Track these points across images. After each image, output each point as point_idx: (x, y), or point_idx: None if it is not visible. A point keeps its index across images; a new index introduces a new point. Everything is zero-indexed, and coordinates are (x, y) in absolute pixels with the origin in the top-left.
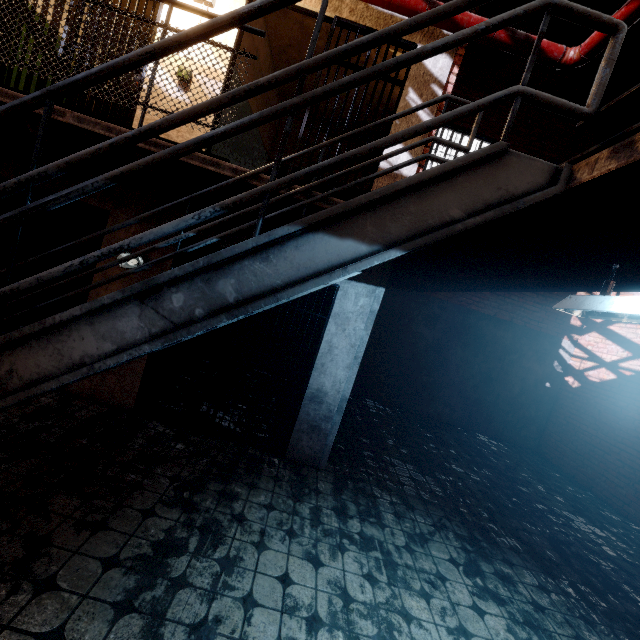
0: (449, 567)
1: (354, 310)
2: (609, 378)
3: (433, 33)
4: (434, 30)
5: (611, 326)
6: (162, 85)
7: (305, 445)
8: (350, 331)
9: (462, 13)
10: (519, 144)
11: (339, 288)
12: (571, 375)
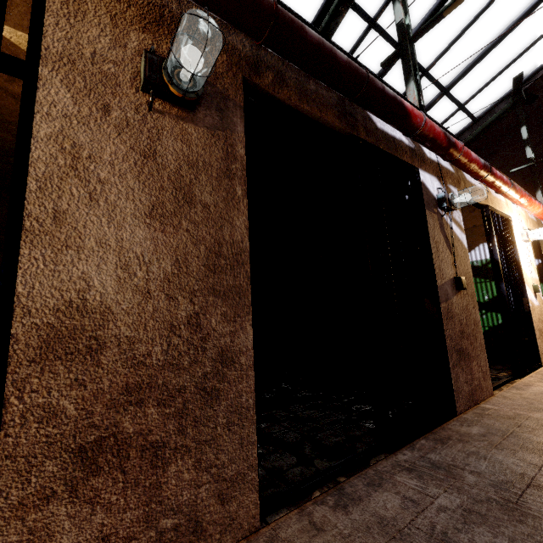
0: None
1: None
2: None
3: None
4: None
5: None
6: (532, 299)
7: None
8: None
9: None
10: None
11: None
12: None
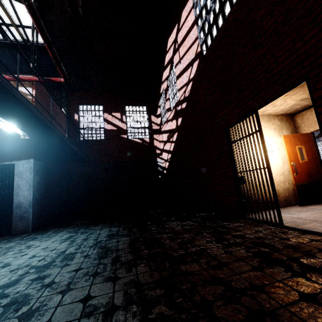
0: (63, 233)
1: (24, 170)
2: (168, 164)
3: (22, 83)
4: (22, 82)
5: (164, 148)
6: None
7: (20, 226)
8: (24, 177)
9: (24, 77)
10: (112, 103)
11: (15, 164)
12: (164, 169)
